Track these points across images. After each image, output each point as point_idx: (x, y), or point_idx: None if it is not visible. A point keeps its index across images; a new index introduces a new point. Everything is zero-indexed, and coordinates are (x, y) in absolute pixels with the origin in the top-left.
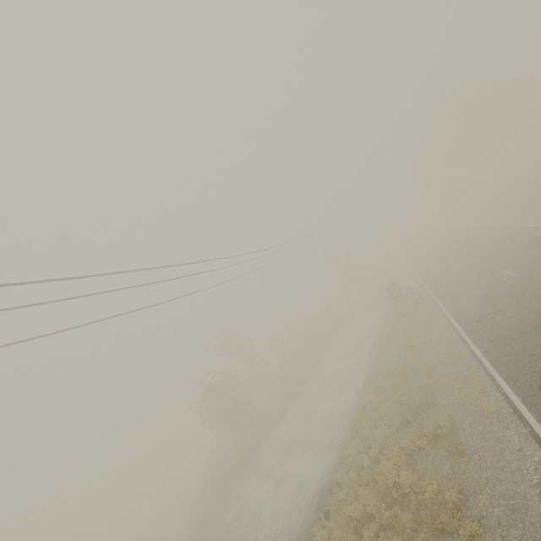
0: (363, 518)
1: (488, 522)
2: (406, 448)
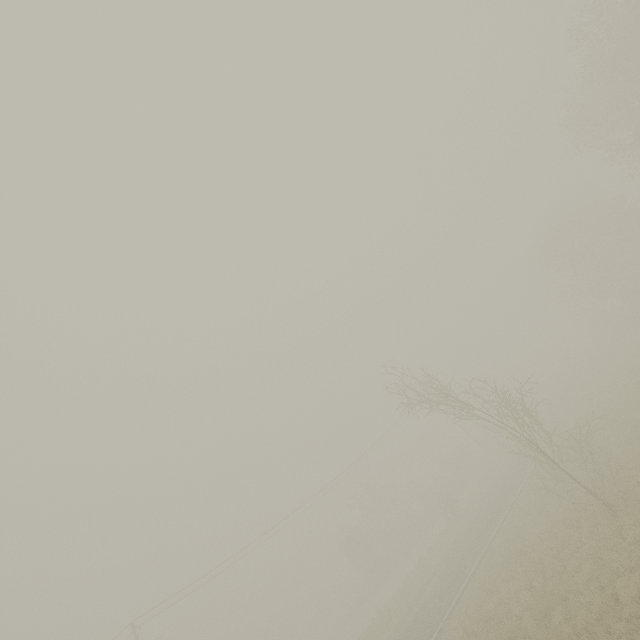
0: None
1: None
2: None
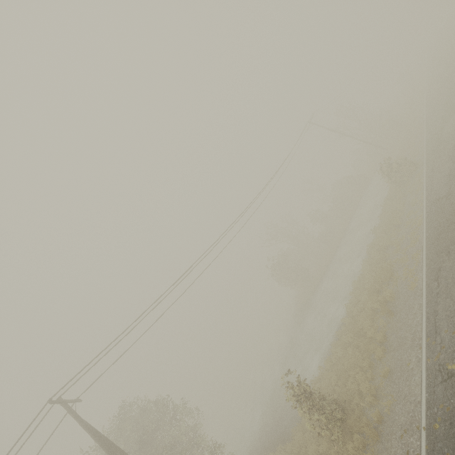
0: (350, 342)
1: (390, 349)
2: (372, 306)
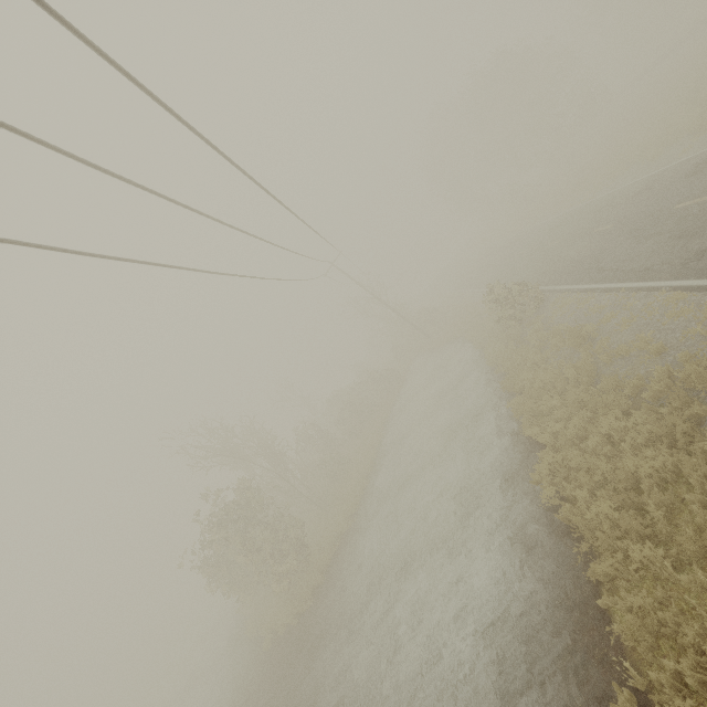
0: None
1: None
2: None
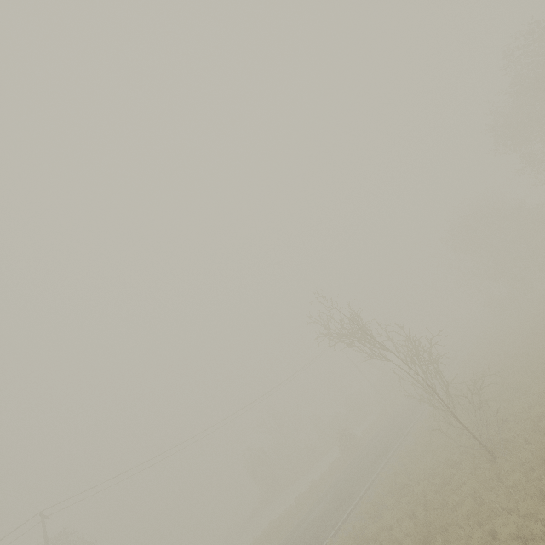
0: None
1: None
2: None
